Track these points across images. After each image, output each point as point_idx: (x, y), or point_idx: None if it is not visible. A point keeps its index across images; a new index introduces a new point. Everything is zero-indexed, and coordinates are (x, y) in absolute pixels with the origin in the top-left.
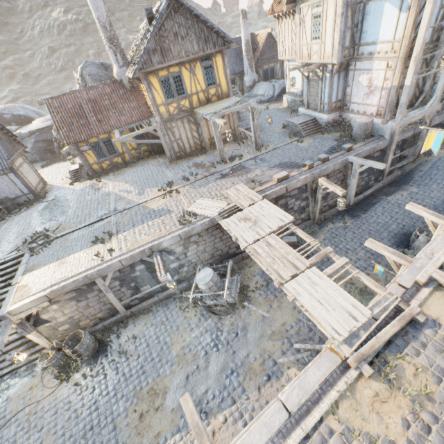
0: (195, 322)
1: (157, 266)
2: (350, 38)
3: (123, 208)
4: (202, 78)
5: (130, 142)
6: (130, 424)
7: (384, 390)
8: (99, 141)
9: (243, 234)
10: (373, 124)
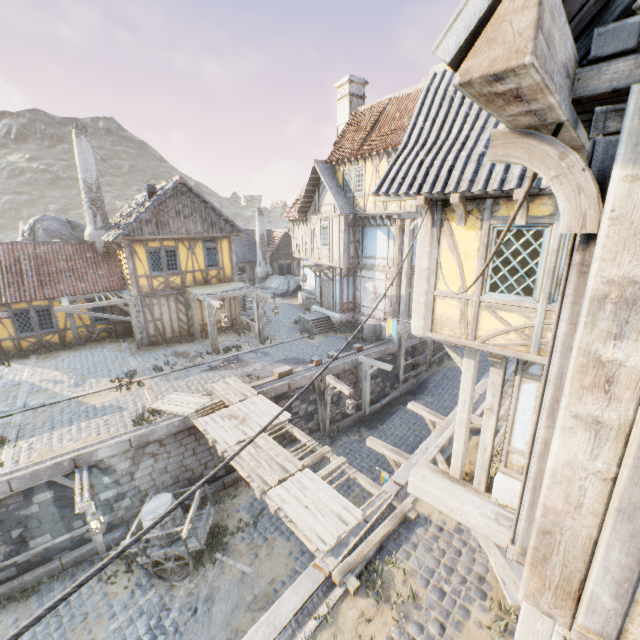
0: (123, 600)
1: (79, 485)
2: (354, 250)
3: (40, 403)
4: (202, 257)
5: (84, 314)
6: None
7: (371, 607)
8: (31, 308)
9: (225, 434)
10: (382, 327)
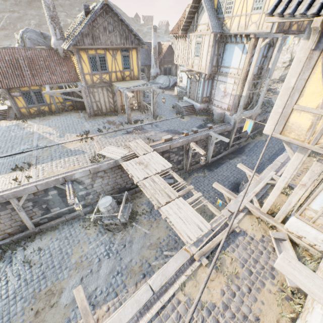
0: (93, 237)
1: (68, 191)
2: (216, 61)
3: (44, 145)
4: (120, 62)
5: (58, 96)
6: (25, 321)
7: (213, 273)
8: (30, 90)
9: (137, 173)
10: (225, 115)
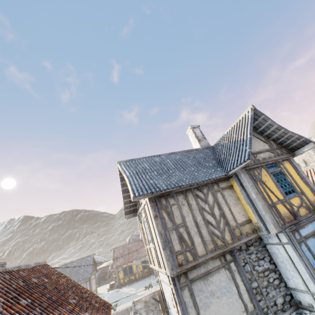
0: None
1: (131, 314)
2: None
3: (126, 296)
4: None
5: (138, 264)
6: None
7: None
8: (127, 266)
9: None
10: None
